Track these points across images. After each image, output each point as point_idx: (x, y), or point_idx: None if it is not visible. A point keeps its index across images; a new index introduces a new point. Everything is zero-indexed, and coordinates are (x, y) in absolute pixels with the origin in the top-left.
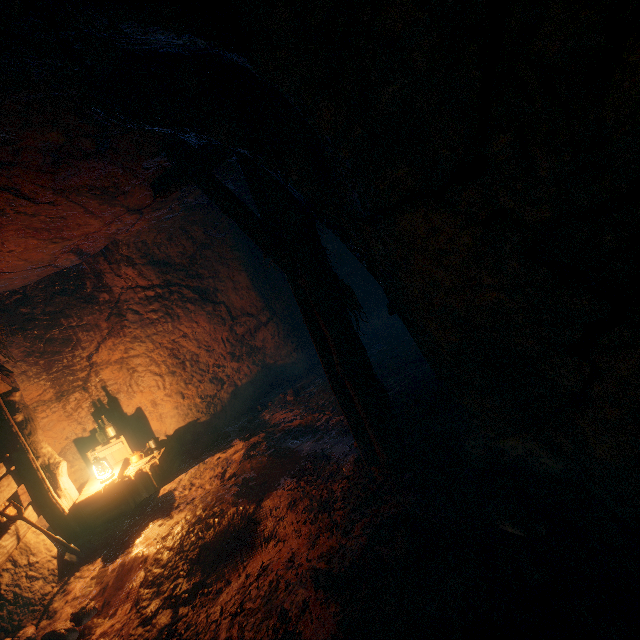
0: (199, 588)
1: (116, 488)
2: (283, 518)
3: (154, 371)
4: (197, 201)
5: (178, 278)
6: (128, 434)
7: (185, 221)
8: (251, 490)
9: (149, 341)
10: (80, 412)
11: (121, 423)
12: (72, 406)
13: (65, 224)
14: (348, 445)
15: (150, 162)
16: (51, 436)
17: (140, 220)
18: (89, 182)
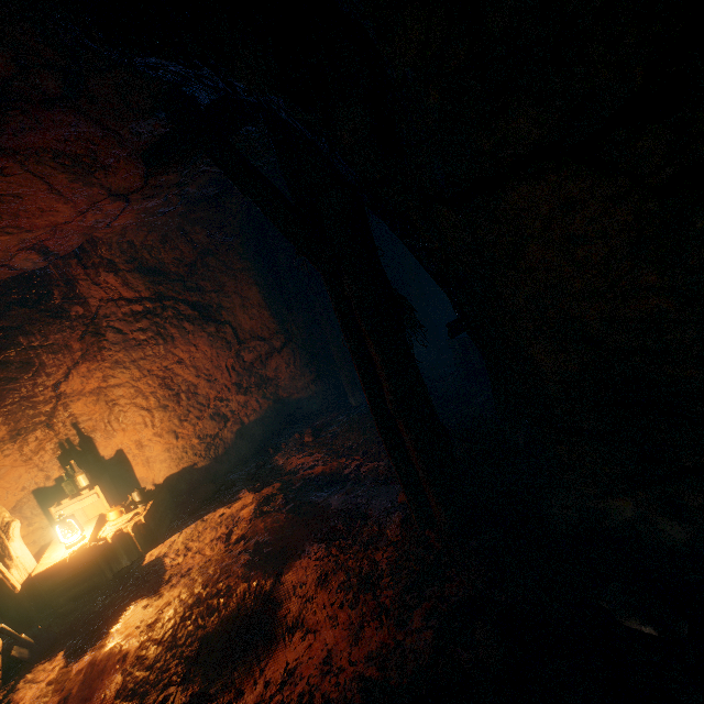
0: (199, 702)
1: (87, 555)
2: (311, 599)
3: (140, 405)
4: (200, 193)
5: (173, 290)
6: (105, 483)
7: (184, 219)
8: (267, 559)
9: (135, 367)
10: (42, 455)
11: (96, 469)
12: (31, 448)
13: (21, 207)
14: (389, 500)
15: (141, 124)
16: (2, 486)
17: (126, 211)
18: (54, 144)
